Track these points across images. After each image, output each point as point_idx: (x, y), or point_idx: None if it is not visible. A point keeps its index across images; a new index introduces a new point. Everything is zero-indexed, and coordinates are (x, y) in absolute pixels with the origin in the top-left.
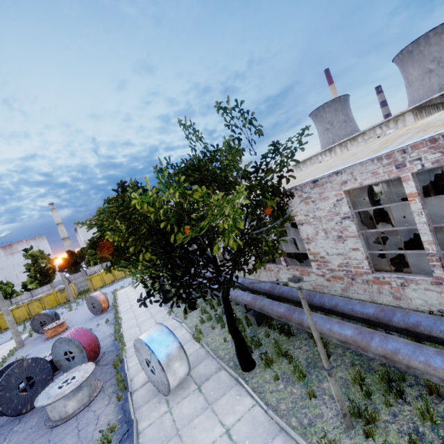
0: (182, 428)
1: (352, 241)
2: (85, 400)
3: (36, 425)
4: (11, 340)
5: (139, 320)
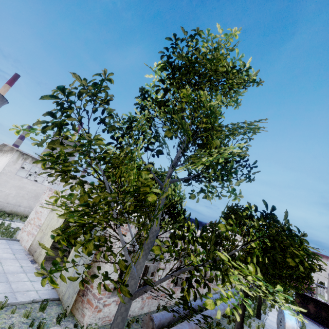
0: None
1: None
2: None
3: None
4: None
5: None
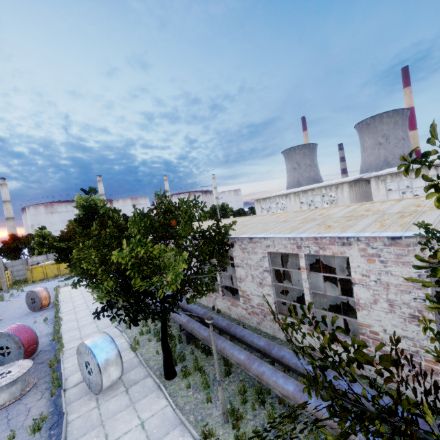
0: (107, 420)
1: (268, 288)
2: (17, 394)
3: None
4: None
5: (81, 323)
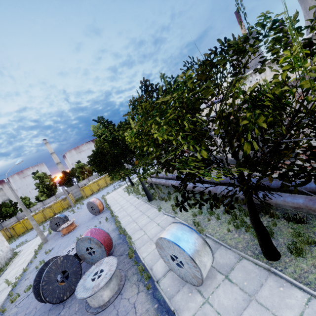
0: None
1: None
2: (116, 289)
3: (79, 311)
4: (37, 237)
5: (133, 217)
